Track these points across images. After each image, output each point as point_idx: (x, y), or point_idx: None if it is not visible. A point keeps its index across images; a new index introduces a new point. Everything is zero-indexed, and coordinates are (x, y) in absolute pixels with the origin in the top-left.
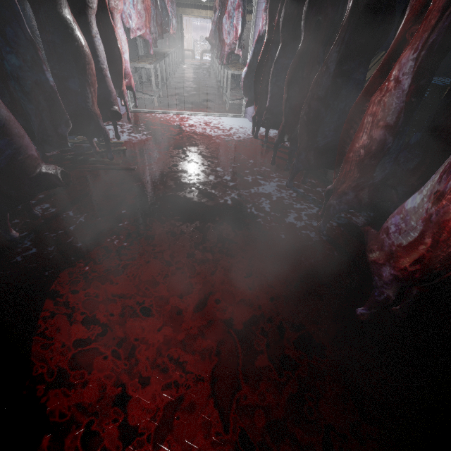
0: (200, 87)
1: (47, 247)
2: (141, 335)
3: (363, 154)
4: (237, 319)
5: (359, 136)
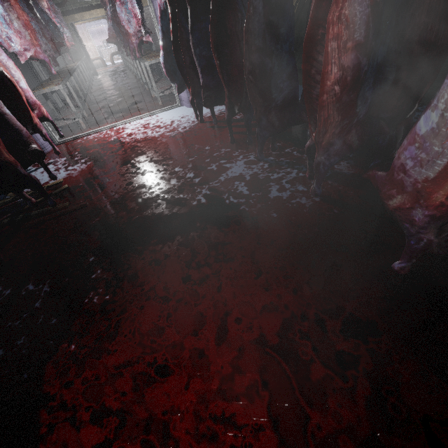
0: (123, 92)
1: (15, 342)
2: (169, 404)
3: (335, 91)
4: (269, 332)
5: (324, 71)
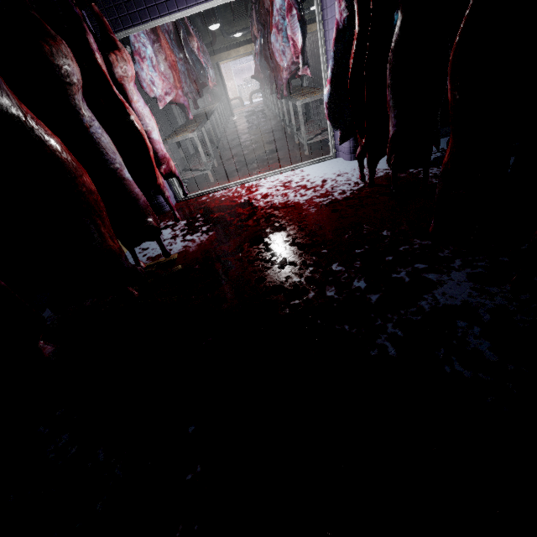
0: (260, 136)
1: None
2: None
3: None
4: None
5: None
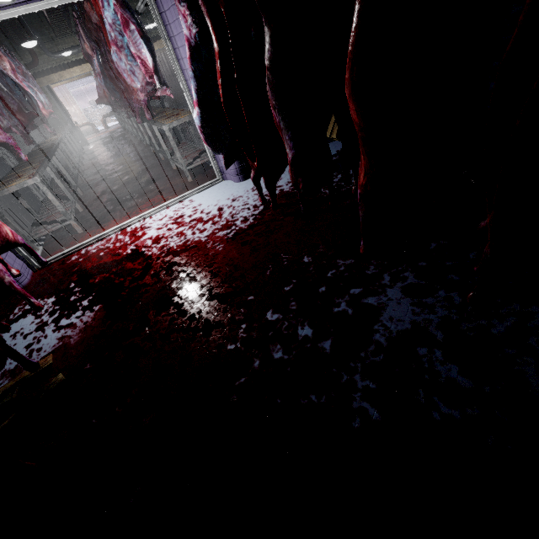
0: (129, 166)
1: None
2: None
3: None
4: None
5: None
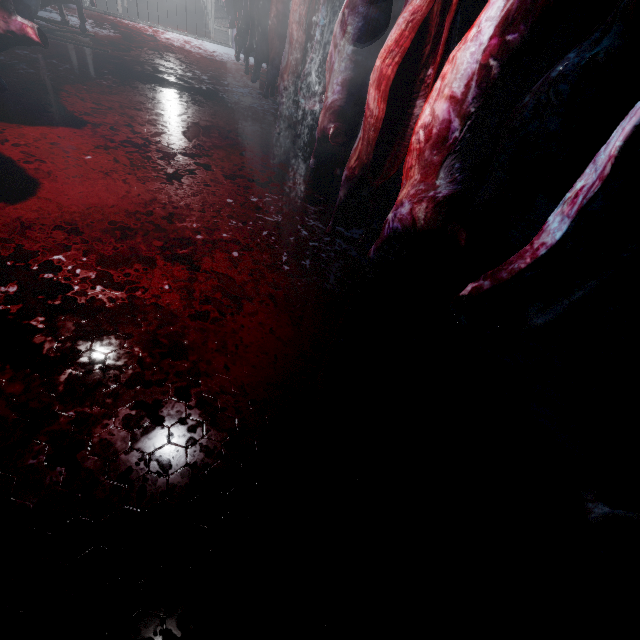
0: (179, 10)
1: (44, 72)
2: (137, 115)
3: (277, 23)
4: (202, 124)
5: (272, 9)
